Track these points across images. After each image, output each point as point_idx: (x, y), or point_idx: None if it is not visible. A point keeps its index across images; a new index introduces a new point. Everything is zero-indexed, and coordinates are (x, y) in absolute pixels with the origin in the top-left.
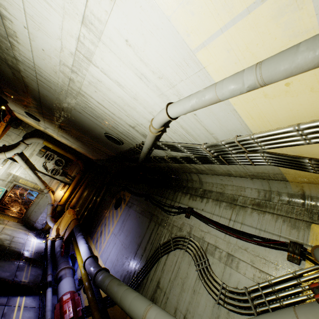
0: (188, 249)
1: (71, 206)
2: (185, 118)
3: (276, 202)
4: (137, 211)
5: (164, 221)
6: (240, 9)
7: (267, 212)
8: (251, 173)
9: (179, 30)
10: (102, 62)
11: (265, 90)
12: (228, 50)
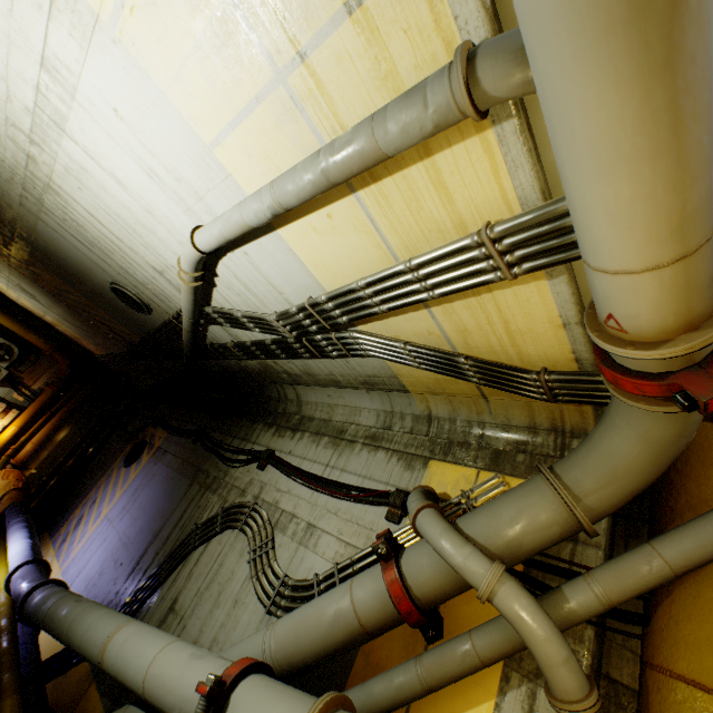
0: (245, 526)
1: (16, 462)
2: (236, 259)
3: (397, 431)
4: (172, 466)
5: (219, 479)
6: (241, 106)
7: (381, 448)
8: (362, 378)
9: (182, 113)
10: (84, 135)
11: (312, 222)
12: (248, 154)
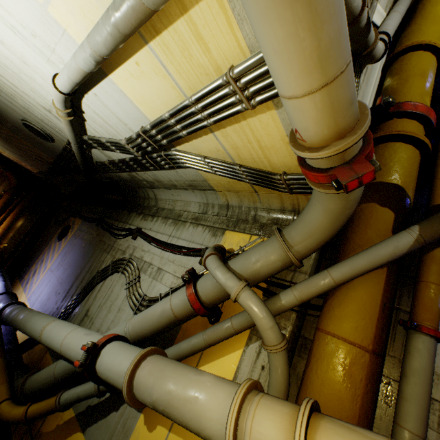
0: (124, 270)
1: None
2: (91, 99)
3: (210, 214)
4: (85, 239)
5: (111, 246)
6: None
7: (200, 225)
8: (188, 183)
9: None
10: None
11: (128, 69)
12: (71, 12)
